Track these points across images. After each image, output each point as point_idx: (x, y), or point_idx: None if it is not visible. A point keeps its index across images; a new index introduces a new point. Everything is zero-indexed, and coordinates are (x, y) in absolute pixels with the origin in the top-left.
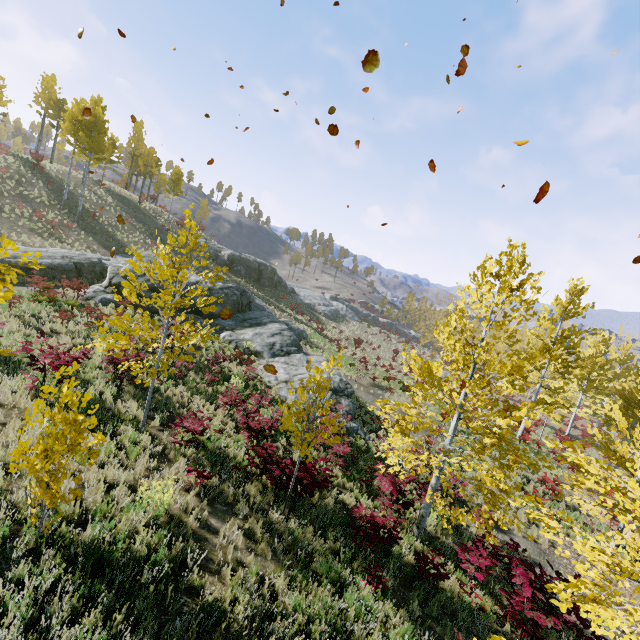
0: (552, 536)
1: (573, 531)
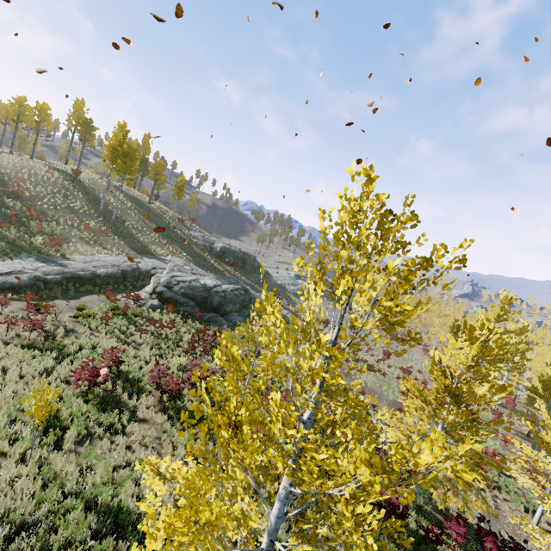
0: (538, 545)
1: (548, 541)
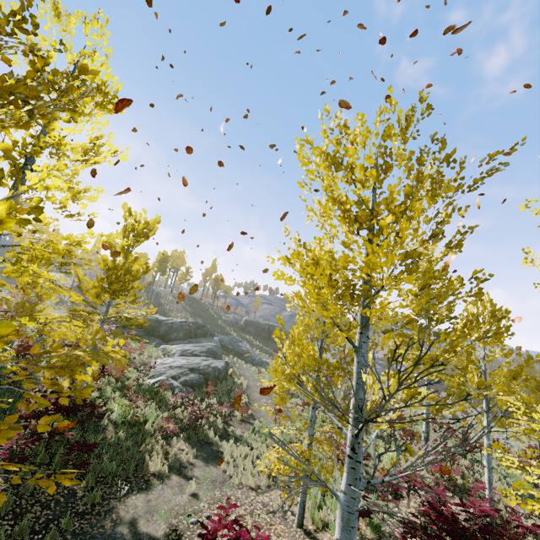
0: None
1: None
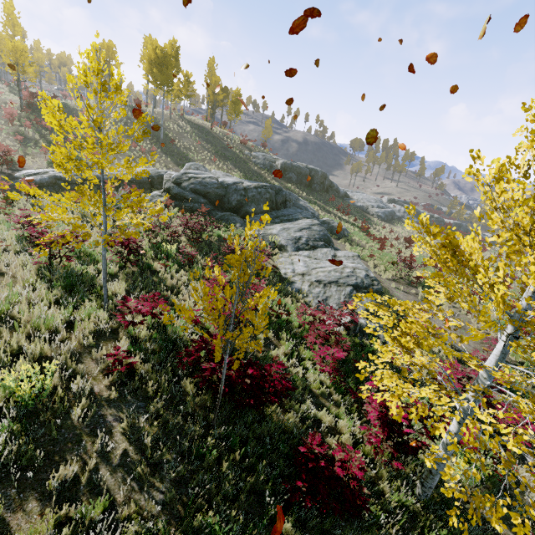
0: None
1: None
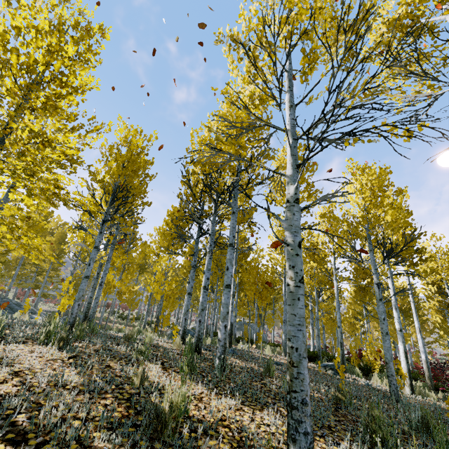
0: None
1: None
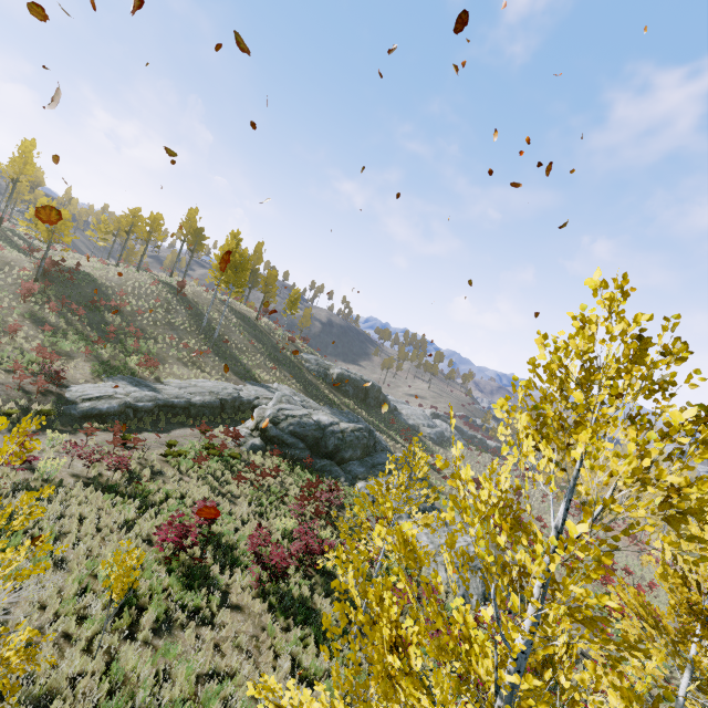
0: None
1: None
